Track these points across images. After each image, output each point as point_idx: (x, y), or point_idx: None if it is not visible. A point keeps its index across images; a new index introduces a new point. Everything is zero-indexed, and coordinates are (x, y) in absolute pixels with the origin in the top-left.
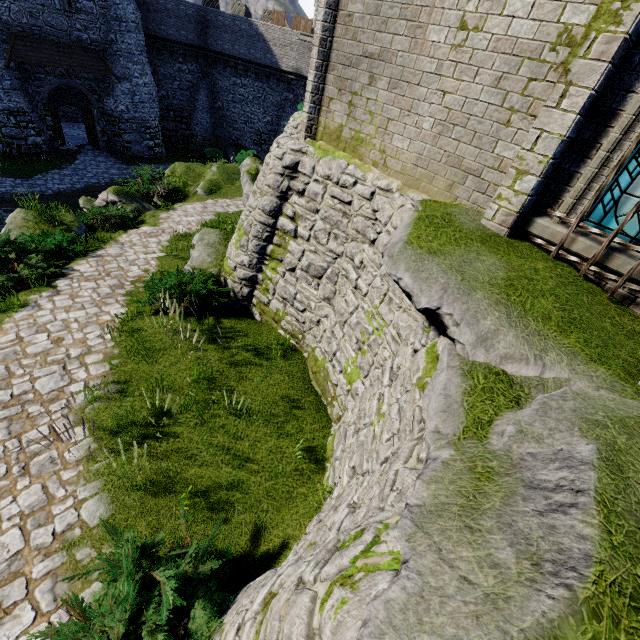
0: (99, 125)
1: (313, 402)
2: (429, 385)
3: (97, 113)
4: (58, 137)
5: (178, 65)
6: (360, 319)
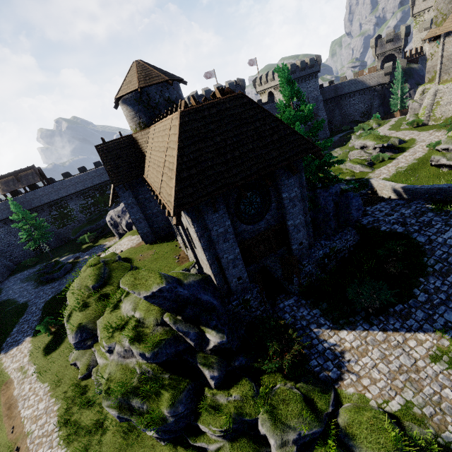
0: None
1: None
2: None
3: None
4: None
5: (328, 106)
6: None
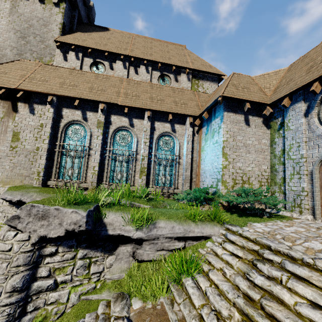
0: None
1: None
2: None
3: None
4: None
5: None
6: None
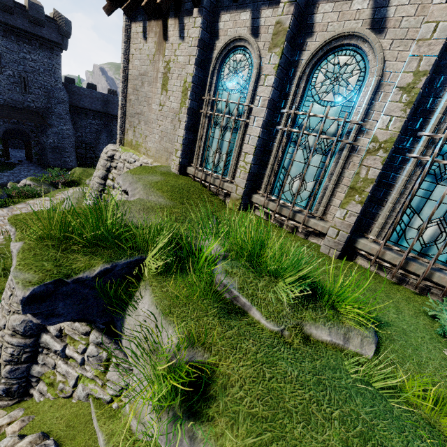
0: (34, 149)
1: None
2: None
3: (34, 143)
4: (5, 155)
5: (90, 120)
6: None
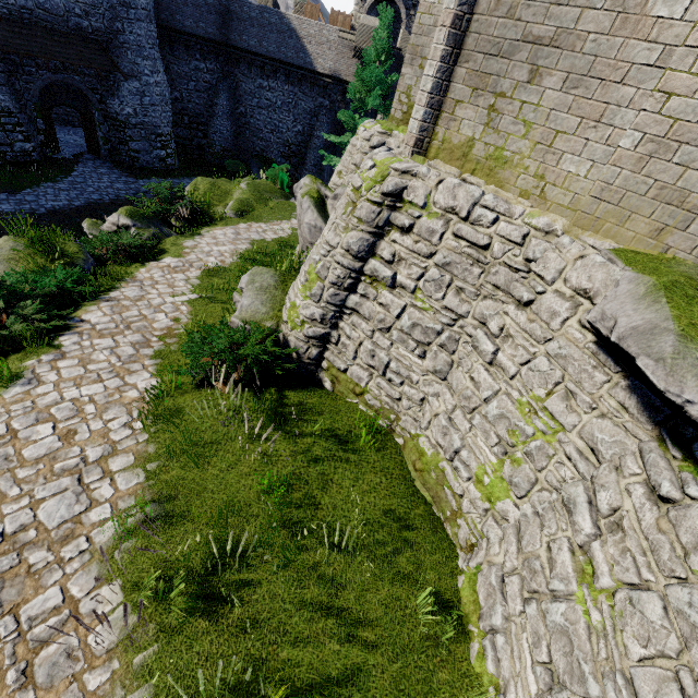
0: (101, 130)
1: (425, 516)
2: None
3: (99, 116)
4: (51, 143)
5: (195, 63)
6: (506, 411)
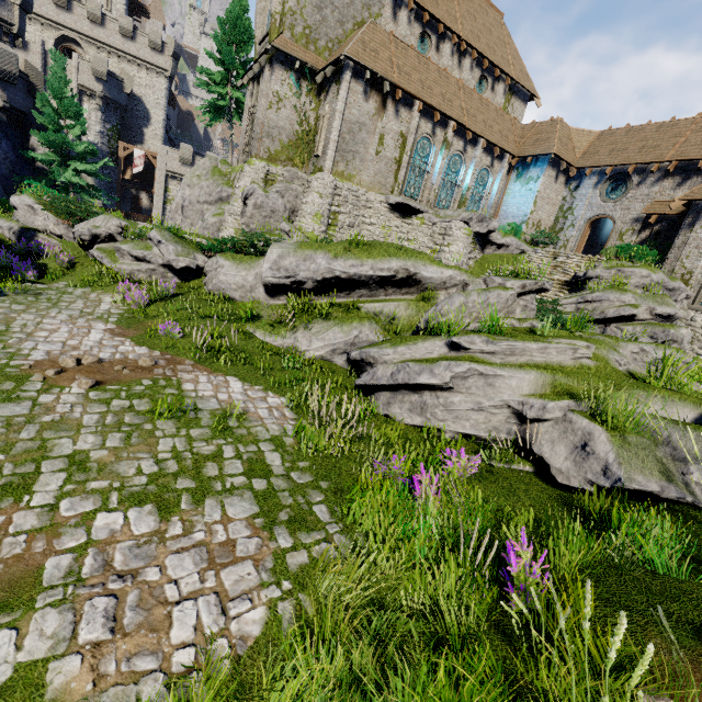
0: None
1: None
2: (428, 219)
3: None
4: None
5: None
6: (380, 231)
